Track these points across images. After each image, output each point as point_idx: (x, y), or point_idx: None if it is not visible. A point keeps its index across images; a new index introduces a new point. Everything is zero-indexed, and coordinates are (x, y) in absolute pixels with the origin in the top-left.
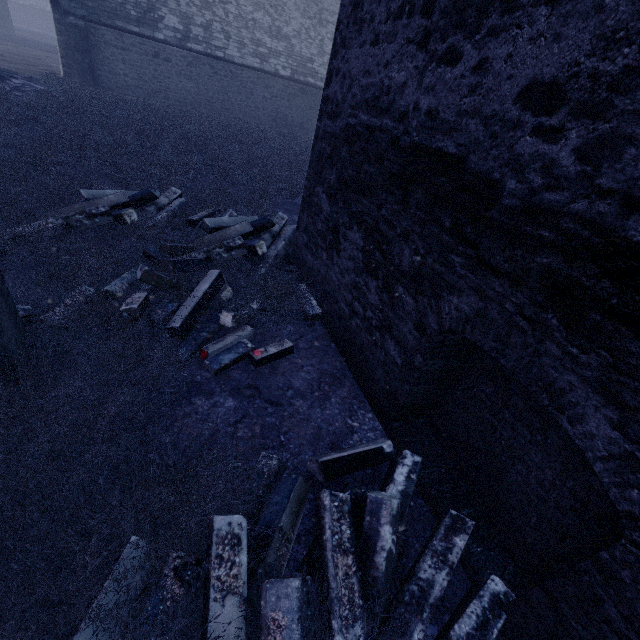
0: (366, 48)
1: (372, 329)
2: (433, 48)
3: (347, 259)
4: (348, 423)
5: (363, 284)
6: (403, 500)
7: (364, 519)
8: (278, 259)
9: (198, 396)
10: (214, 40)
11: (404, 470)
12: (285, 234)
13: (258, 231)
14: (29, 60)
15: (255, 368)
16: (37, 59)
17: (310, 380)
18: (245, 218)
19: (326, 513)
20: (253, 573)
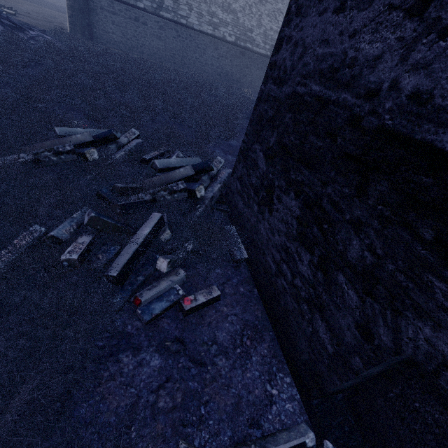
0: (327, 16)
1: (300, 299)
2: (434, 15)
3: (279, 220)
4: (267, 390)
5: (294, 251)
6: None
7: None
8: (213, 200)
9: (126, 351)
10: (180, 10)
11: None
12: (221, 177)
13: (199, 173)
14: (47, 18)
15: (183, 317)
16: (53, 17)
17: (233, 333)
18: (189, 159)
19: None
20: None
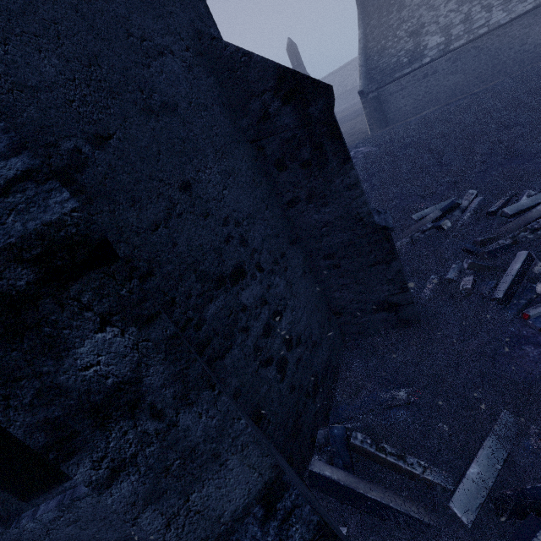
0: None
1: None
2: None
3: None
4: None
5: None
6: None
7: None
8: None
9: (526, 345)
10: (474, 24)
11: None
12: None
13: None
14: (349, 132)
15: None
16: (352, 129)
17: None
18: None
19: None
20: None
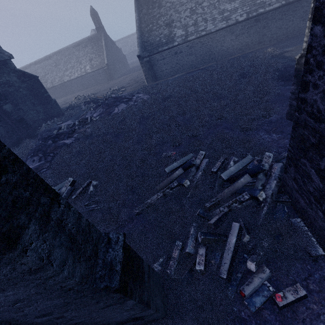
0: None
1: None
2: None
3: None
4: None
5: None
6: None
7: None
8: (273, 196)
9: None
10: (199, 28)
11: None
12: (274, 173)
13: (254, 174)
14: (135, 80)
15: (279, 310)
16: (137, 77)
17: None
18: (243, 161)
19: None
20: None
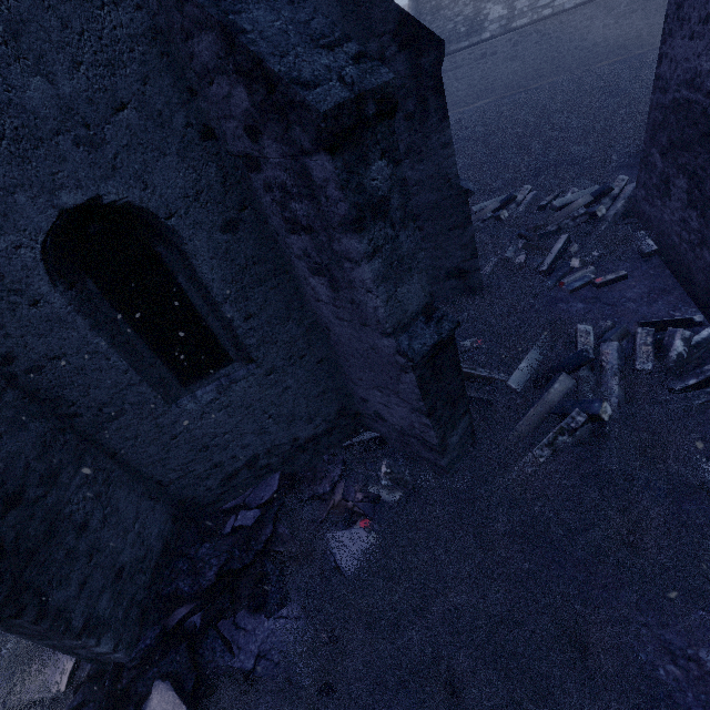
0: (685, 41)
1: (694, 247)
2: None
3: (675, 201)
4: (670, 314)
5: (687, 217)
6: (702, 341)
7: (664, 339)
8: (617, 216)
9: (560, 303)
10: (540, 1)
11: (709, 330)
12: (624, 194)
13: (598, 199)
14: None
15: (596, 289)
16: None
17: (640, 293)
18: (585, 191)
19: (638, 334)
20: (596, 349)
